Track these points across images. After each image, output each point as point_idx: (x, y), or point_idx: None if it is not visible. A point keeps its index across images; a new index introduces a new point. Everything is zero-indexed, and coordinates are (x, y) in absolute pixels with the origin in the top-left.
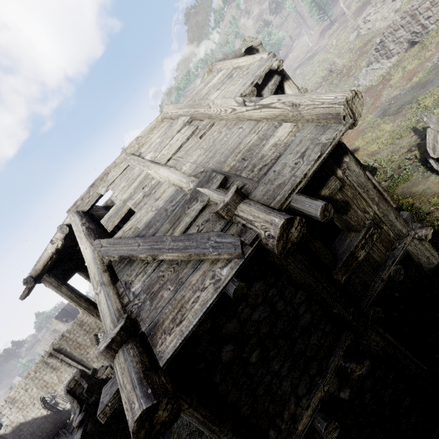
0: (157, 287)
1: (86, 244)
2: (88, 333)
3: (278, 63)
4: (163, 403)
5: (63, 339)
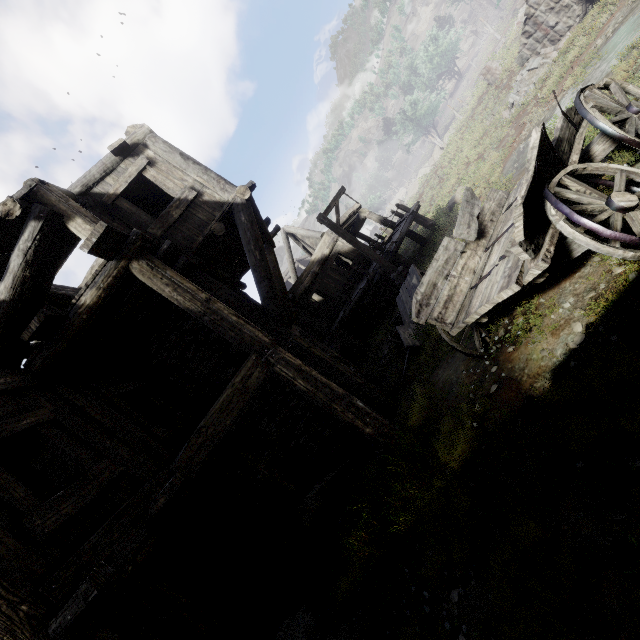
0: None
1: None
2: None
3: (0, 208)
4: None
5: None
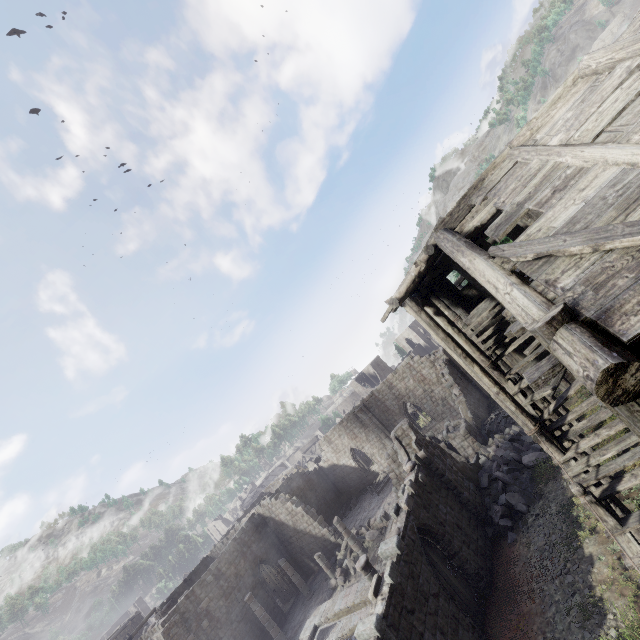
0: (603, 278)
1: (472, 255)
2: (397, 399)
3: None
4: (633, 367)
5: (372, 398)
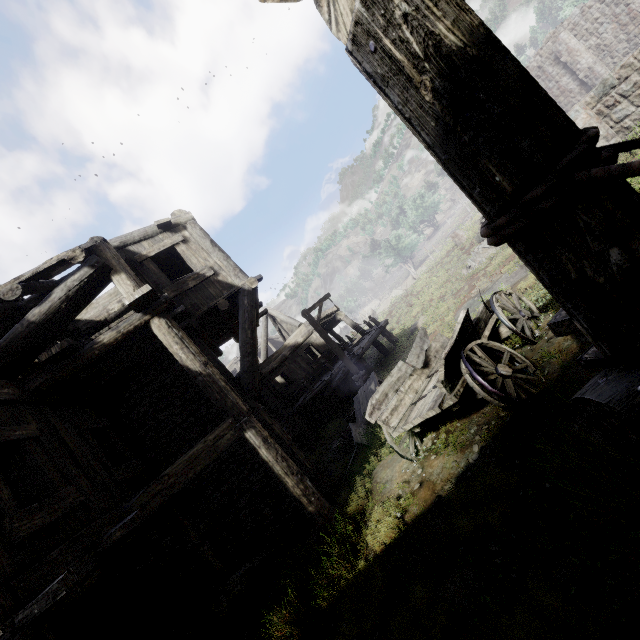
0: None
1: None
2: None
3: (69, 253)
4: None
5: None
